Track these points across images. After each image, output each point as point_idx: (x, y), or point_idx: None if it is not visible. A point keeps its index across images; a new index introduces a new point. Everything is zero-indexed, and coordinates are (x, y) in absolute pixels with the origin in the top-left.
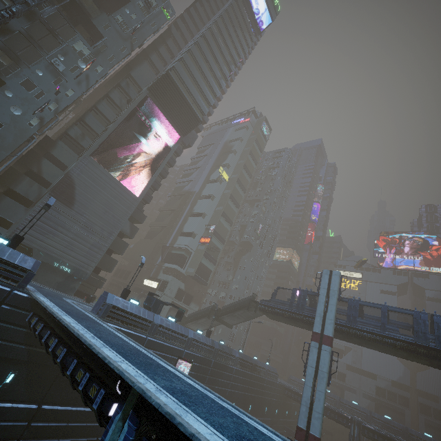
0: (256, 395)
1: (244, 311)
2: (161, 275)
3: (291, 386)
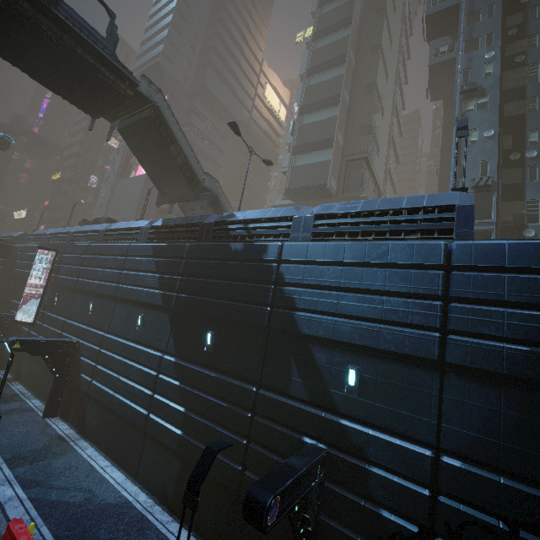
0: (233, 302)
1: (136, 148)
2: None
3: None
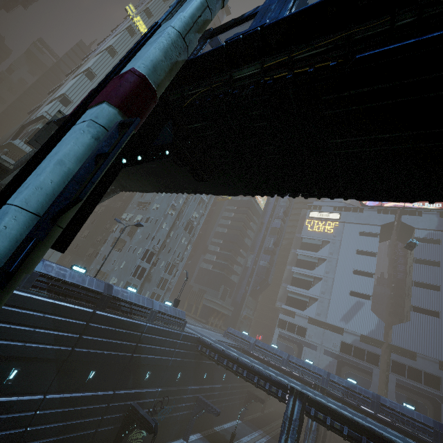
0: (114, 351)
1: None
2: None
3: (208, 339)
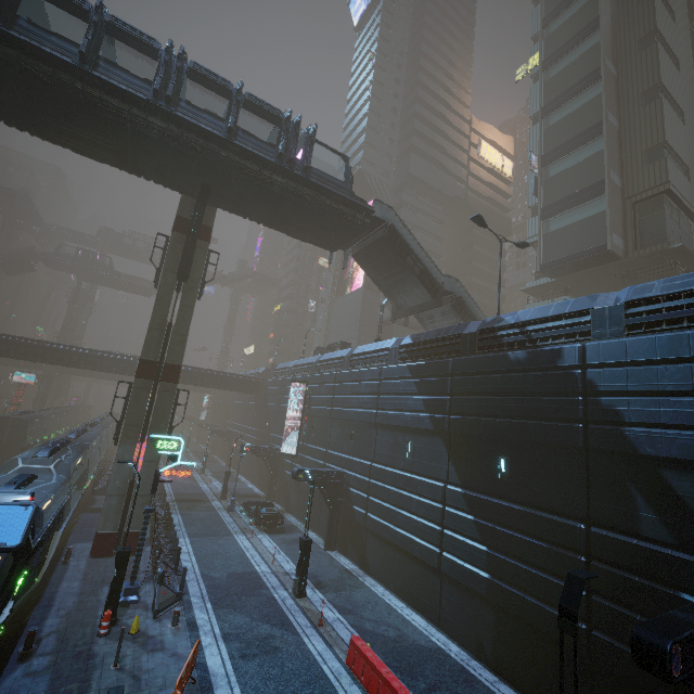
0: (526, 420)
1: (370, 268)
2: None
3: None
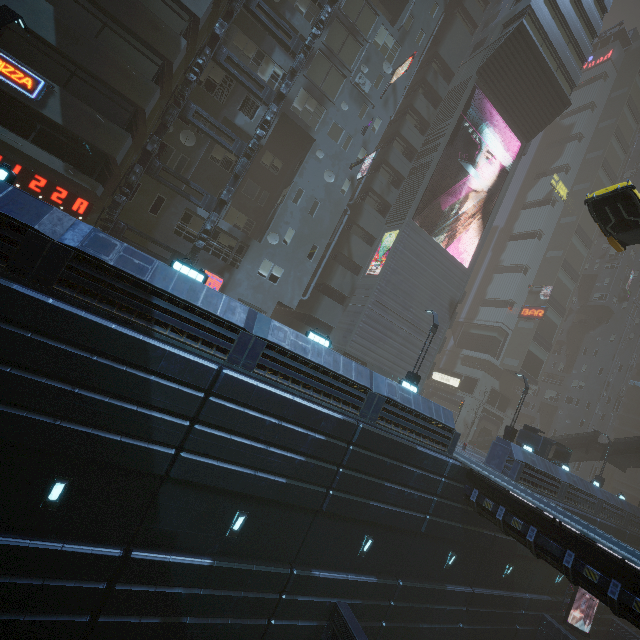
0: None
1: None
2: (460, 368)
3: None
